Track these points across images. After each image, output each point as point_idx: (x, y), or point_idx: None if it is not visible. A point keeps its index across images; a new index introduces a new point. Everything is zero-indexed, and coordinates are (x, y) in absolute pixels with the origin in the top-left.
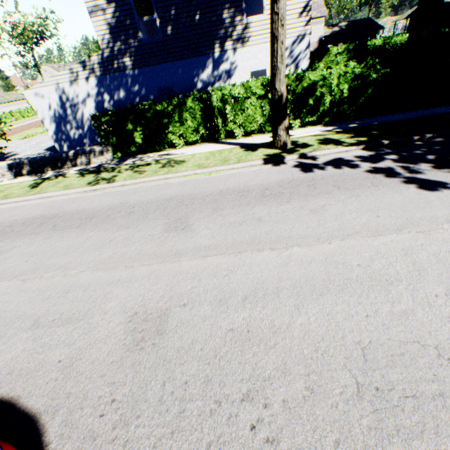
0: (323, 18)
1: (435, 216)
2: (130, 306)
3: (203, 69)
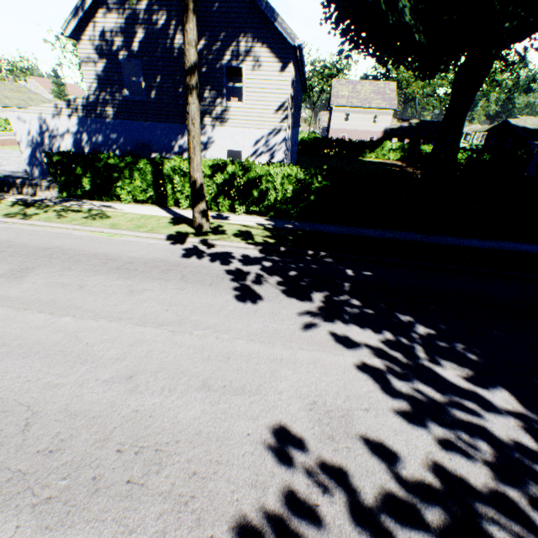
0: (391, 111)
1: (204, 322)
2: None
3: (182, 136)
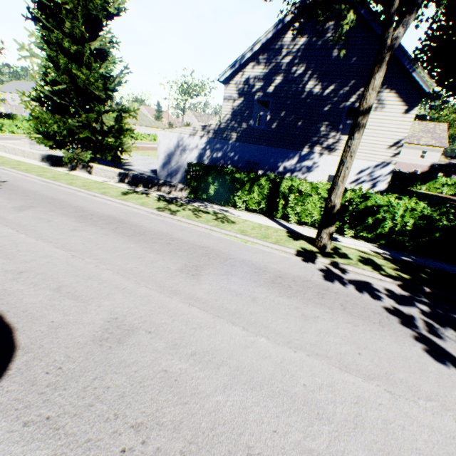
0: (441, 148)
1: (418, 387)
2: (117, 311)
3: (289, 159)
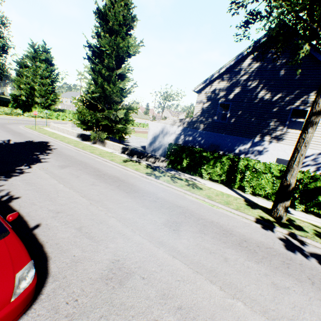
0: None
1: None
2: (119, 253)
3: (243, 144)
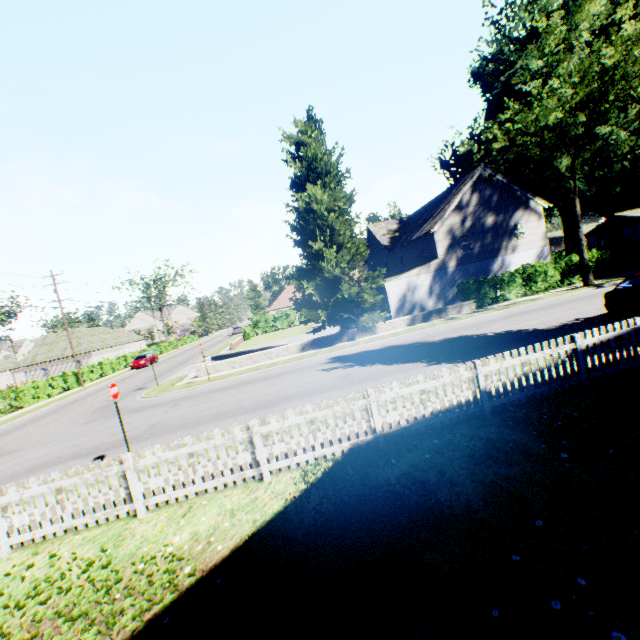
0: None
1: None
2: None
3: (493, 265)
